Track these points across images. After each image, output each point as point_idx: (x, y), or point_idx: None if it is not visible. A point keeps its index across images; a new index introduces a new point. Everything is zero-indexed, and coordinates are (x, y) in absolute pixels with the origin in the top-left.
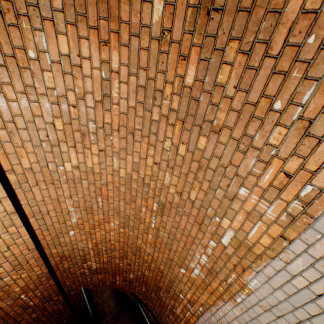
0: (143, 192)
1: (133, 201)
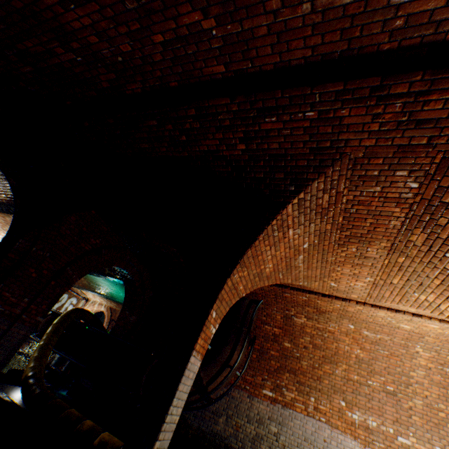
0: (399, 381)
1: (388, 373)
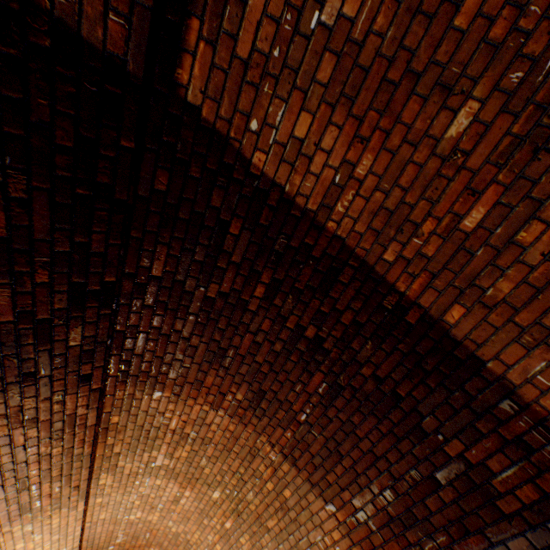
0: (186, 545)
1: (177, 545)
